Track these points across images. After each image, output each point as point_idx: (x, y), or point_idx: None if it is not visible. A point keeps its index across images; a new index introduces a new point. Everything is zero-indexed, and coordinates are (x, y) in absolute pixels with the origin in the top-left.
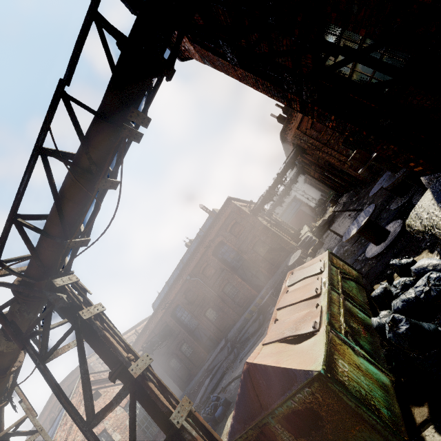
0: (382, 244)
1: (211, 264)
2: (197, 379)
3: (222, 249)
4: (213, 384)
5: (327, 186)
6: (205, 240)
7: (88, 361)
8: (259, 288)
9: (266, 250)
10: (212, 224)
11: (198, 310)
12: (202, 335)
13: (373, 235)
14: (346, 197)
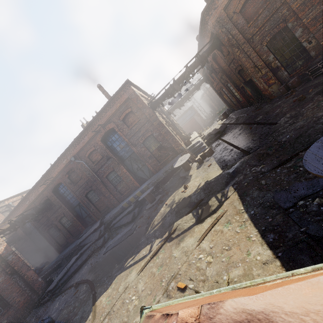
0: None
1: (98, 150)
2: (71, 248)
3: (113, 137)
4: (77, 266)
5: (223, 100)
6: (95, 124)
7: None
8: (142, 180)
9: (156, 147)
10: (105, 107)
11: (80, 191)
12: (82, 212)
13: None
14: (238, 113)
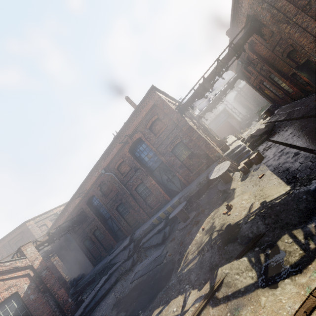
0: None
1: (126, 162)
2: (103, 264)
3: (141, 147)
4: (104, 290)
5: (264, 96)
6: (123, 135)
7: (27, 224)
8: (173, 193)
9: (187, 155)
10: (131, 117)
11: (110, 203)
12: (114, 225)
13: None
14: (288, 107)
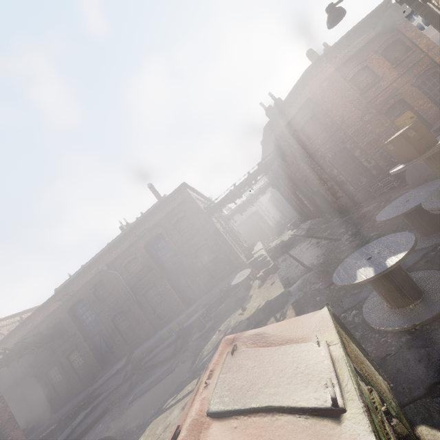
0: (407, 310)
1: (139, 259)
2: (76, 402)
3: (159, 243)
4: (86, 424)
5: (293, 207)
6: (140, 227)
7: None
8: (190, 301)
9: (210, 258)
10: (155, 209)
11: (105, 312)
12: (102, 344)
13: (396, 288)
14: (310, 223)
